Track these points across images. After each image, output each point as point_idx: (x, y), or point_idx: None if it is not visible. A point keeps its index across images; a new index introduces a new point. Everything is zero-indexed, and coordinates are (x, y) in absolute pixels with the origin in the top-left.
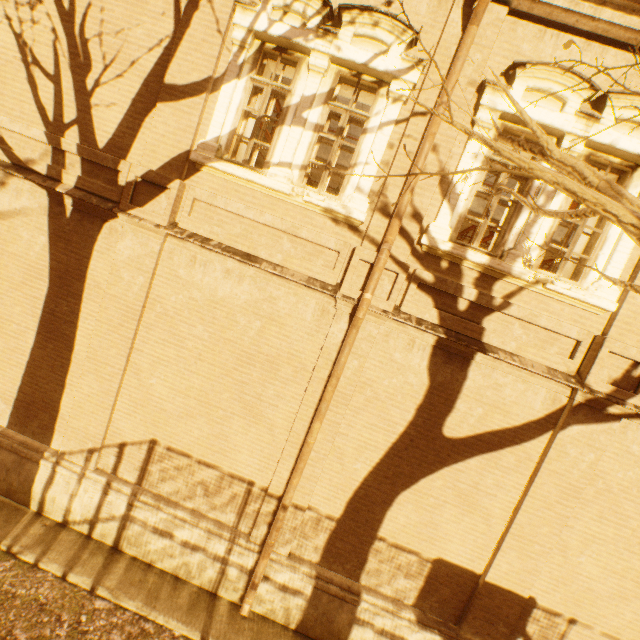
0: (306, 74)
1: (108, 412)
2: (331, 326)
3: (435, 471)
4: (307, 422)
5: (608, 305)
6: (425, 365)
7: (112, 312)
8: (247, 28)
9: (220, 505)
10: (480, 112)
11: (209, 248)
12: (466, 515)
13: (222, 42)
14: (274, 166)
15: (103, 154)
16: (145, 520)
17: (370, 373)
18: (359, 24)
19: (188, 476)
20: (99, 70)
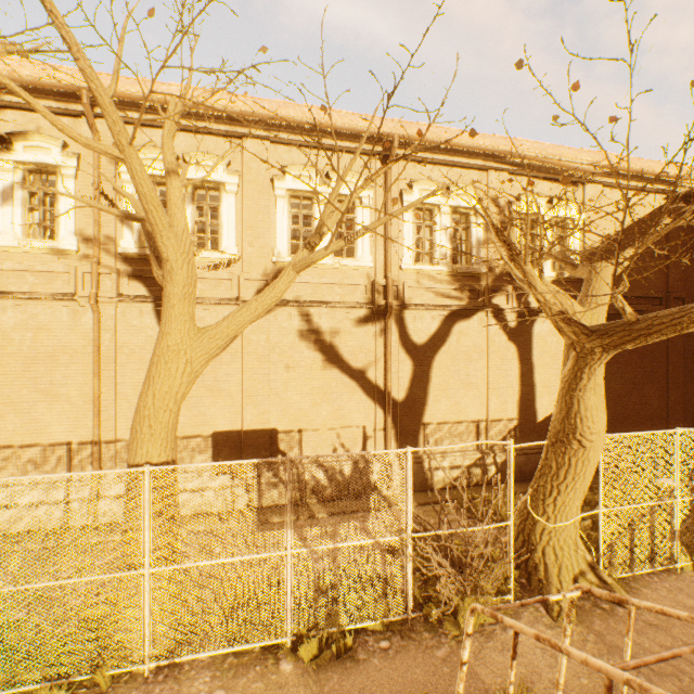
0: (2, 173)
1: None
2: (83, 318)
3: None
4: (92, 384)
5: (235, 257)
6: (155, 322)
7: None
8: None
9: (52, 470)
10: (123, 176)
11: None
12: (218, 399)
13: None
14: (0, 232)
15: None
16: None
17: (123, 339)
18: (25, 141)
19: (17, 461)
20: None
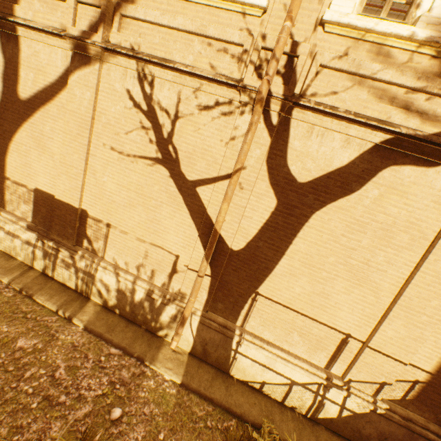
0: None
1: None
2: None
3: (21, 126)
4: None
5: None
6: None
7: None
8: None
9: None
10: None
11: None
12: (42, 156)
13: None
14: None
15: None
16: None
17: None
18: None
19: None
20: None
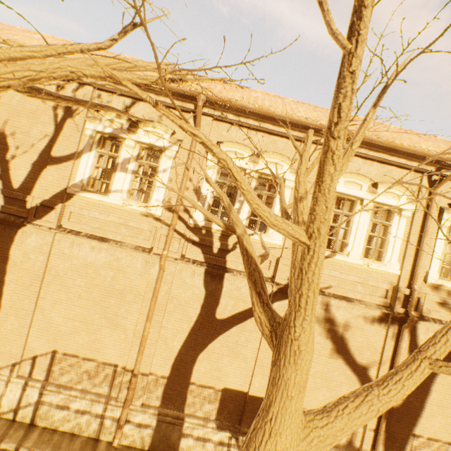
0: (125, 148)
1: (25, 338)
2: (151, 269)
3: (215, 338)
4: (144, 323)
5: (278, 242)
6: (202, 283)
7: (25, 278)
8: (93, 129)
9: (99, 383)
10: (208, 162)
11: (81, 237)
12: (235, 360)
13: (81, 135)
14: (113, 192)
15: (17, 193)
16: (51, 401)
17: (175, 291)
18: (147, 127)
19: (78, 369)
20: (13, 150)
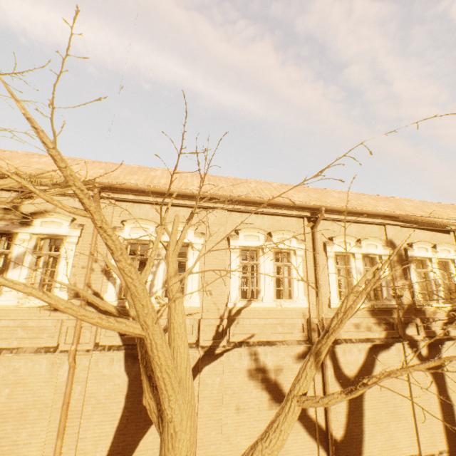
0: (19, 242)
1: None
2: (59, 371)
3: (147, 431)
4: (54, 443)
5: (197, 304)
6: (123, 369)
7: None
8: None
9: None
10: None
11: None
12: None
13: None
14: (5, 292)
15: None
16: None
17: (92, 388)
18: (43, 217)
19: None
20: None
